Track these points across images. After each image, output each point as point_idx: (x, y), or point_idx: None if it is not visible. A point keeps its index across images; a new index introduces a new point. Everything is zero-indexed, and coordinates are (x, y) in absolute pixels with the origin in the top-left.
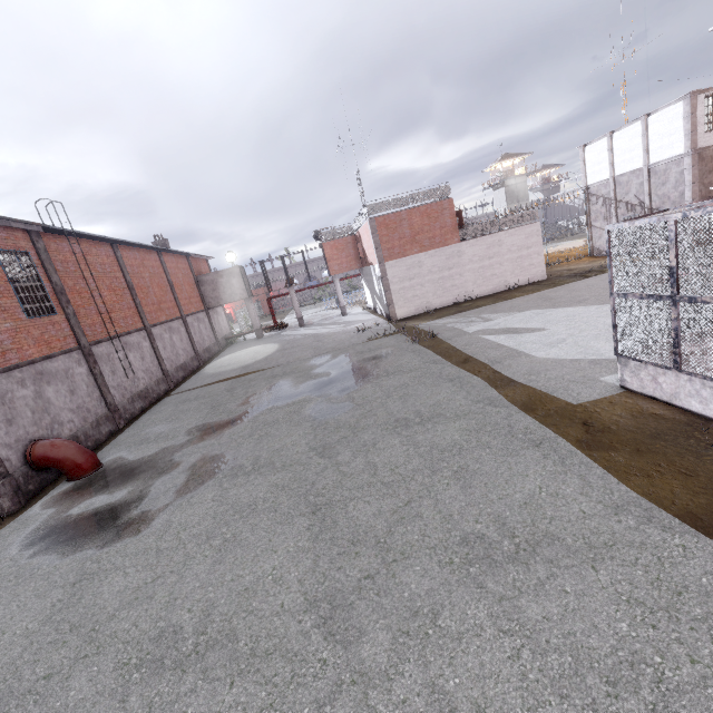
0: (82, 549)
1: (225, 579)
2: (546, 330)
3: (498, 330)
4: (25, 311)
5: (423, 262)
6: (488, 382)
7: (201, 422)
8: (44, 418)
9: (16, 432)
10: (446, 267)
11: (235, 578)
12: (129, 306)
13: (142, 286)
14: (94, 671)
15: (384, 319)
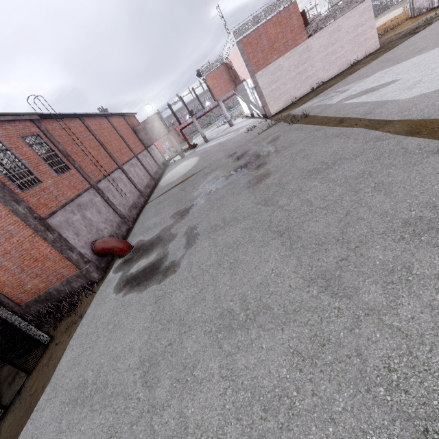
0: (149, 286)
1: (244, 282)
2: (399, 80)
3: (357, 94)
4: (54, 171)
5: (282, 65)
6: (368, 128)
7: (176, 211)
8: (92, 229)
9: (82, 239)
10: (300, 64)
11: (250, 280)
12: (105, 156)
13: (106, 142)
14: (194, 337)
15: (262, 118)
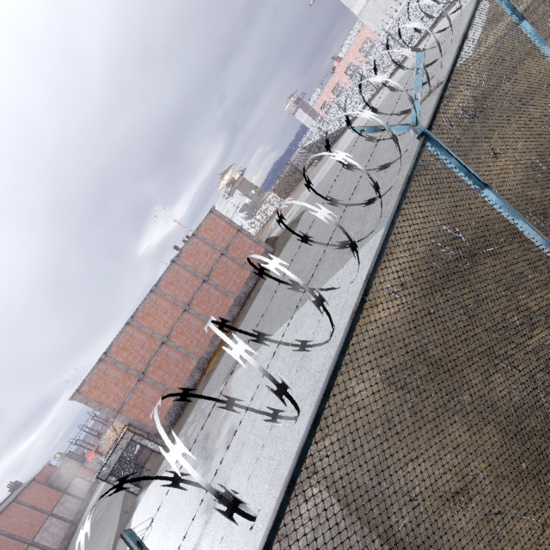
0: None
1: None
2: None
3: None
4: None
5: None
6: None
7: None
8: None
9: None
10: None
11: None
12: (14, 544)
13: (15, 528)
14: None
15: None
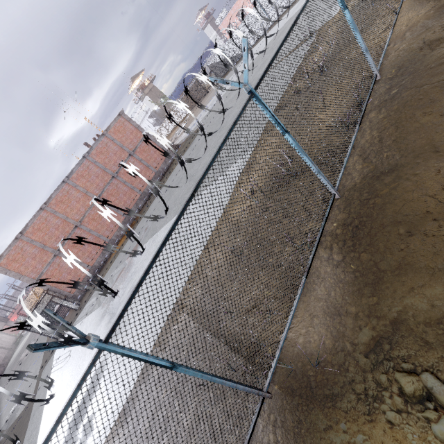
0: None
1: None
2: None
3: None
4: None
5: None
6: None
7: None
8: None
9: None
10: None
11: None
12: None
13: None
14: None
15: None
